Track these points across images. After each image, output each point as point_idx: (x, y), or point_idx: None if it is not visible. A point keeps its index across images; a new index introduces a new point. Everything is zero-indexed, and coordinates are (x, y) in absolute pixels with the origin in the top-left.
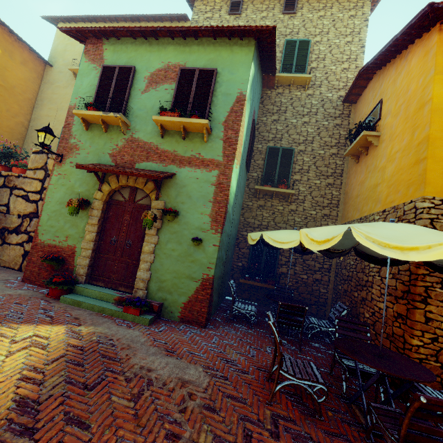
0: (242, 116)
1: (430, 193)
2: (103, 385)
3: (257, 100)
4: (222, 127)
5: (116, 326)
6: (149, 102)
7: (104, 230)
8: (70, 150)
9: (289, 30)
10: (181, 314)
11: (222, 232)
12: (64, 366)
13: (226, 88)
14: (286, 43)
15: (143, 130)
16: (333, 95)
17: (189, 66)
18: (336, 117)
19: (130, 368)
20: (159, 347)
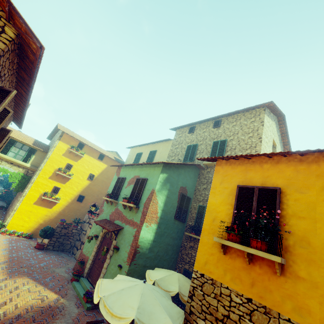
0: (151, 201)
1: (196, 267)
2: (38, 323)
3: (189, 179)
4: (143, 206)
5: (74, 304)
6: (125, 192)
7: (99, 251)
8: (101, 211)
9: (216, 136)
10: None
11: (130, 264)
12: (38, 310)
13: (149, 187)
14: (213, 143)
15: (121, 205)
16: None
17: (140, 176)
18: None
19: (52, 322)
20: (73, 321)
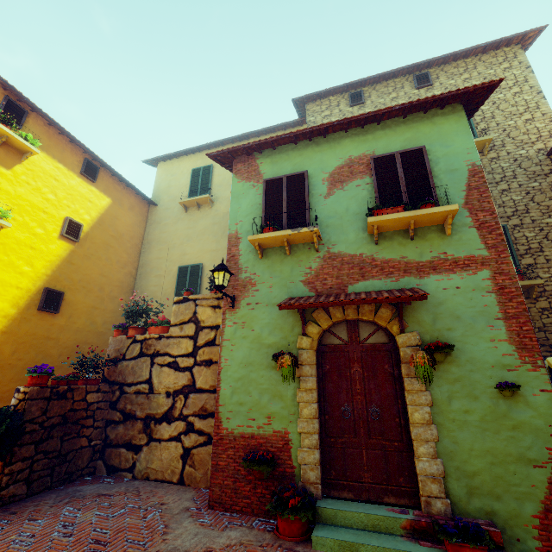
0: (489, 191)
1: None
2: None
3: None
4: (465, 211)
5: None
6: (339, 206)
7: (323, 395)
8: (243, 288)
9: None
10: (542, 542)
11: (544, 364)
12: None
13: (447, 164)
14: None
15: (343, 241)
16: (528, 151)
17: (380, 154)
18: (547, 174)
19: None
20: None
